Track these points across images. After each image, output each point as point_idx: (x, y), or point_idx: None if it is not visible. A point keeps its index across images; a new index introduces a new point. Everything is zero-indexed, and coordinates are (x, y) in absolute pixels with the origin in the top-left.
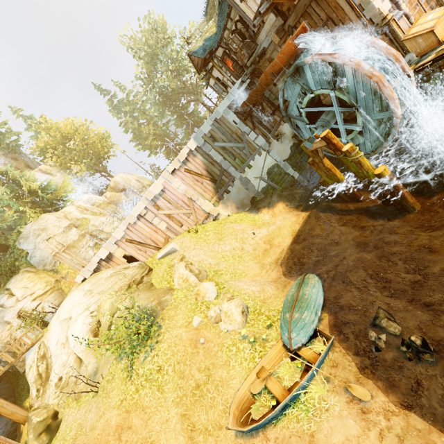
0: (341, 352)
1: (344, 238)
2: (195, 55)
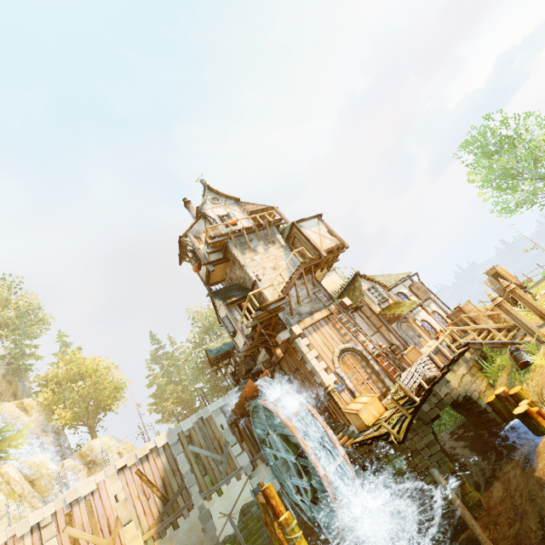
0: None
1: None
2: (209, 353)
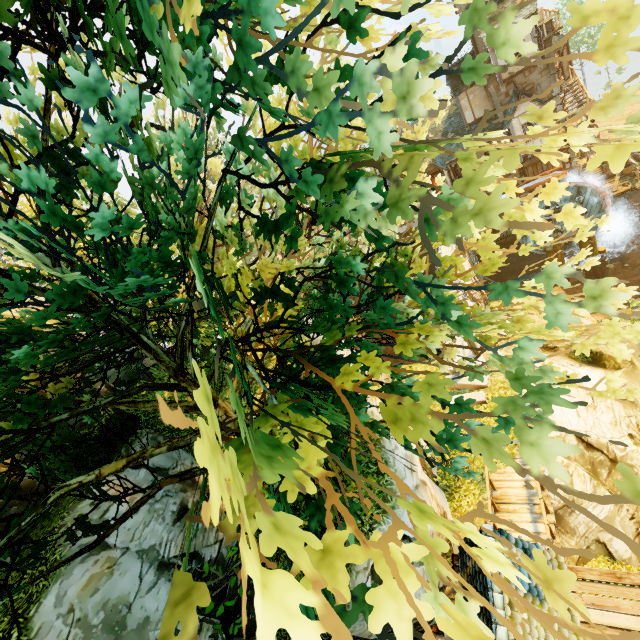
0: None
1: None
2: (437, 165)
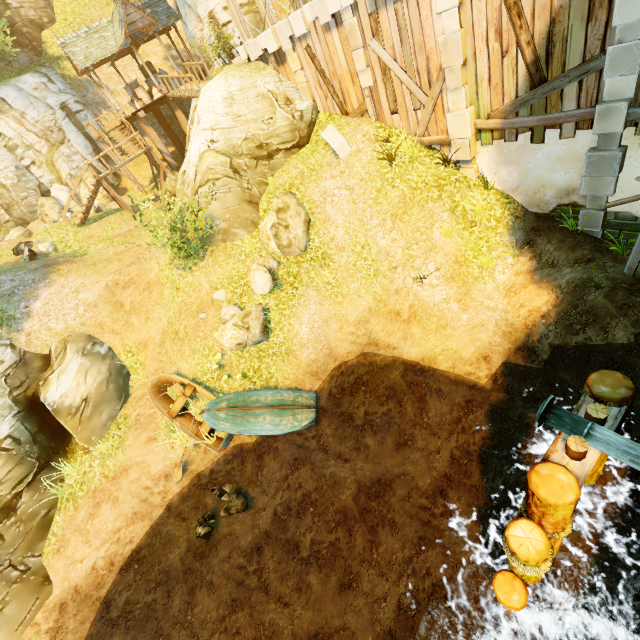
0: (214, 457)
1: (414, 458)
2: None
